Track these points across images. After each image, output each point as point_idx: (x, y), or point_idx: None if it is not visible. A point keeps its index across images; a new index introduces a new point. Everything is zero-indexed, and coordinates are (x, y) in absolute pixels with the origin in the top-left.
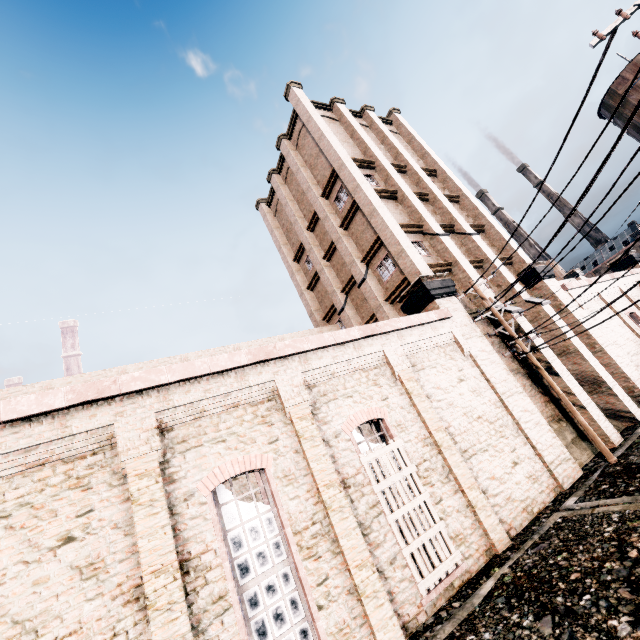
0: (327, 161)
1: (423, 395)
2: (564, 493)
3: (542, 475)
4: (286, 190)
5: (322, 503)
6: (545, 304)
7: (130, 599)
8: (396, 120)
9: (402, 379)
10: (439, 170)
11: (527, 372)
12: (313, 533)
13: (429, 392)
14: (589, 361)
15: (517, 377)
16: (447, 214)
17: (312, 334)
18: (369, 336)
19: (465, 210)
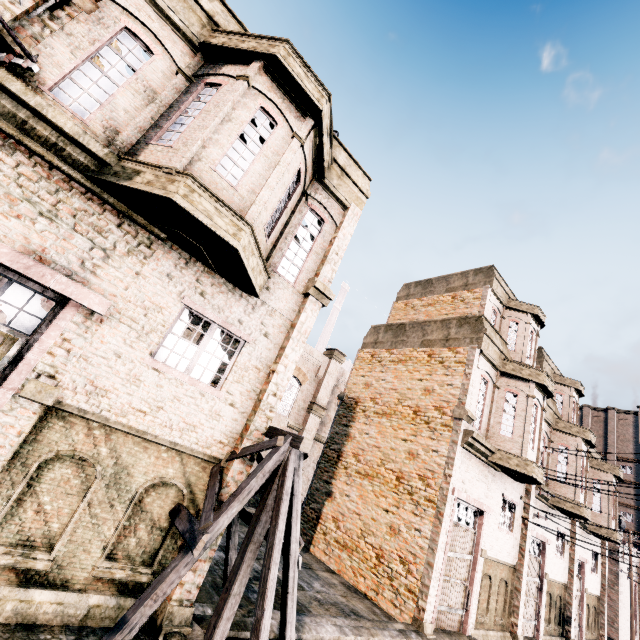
0: (633, 450)
1: None
2: None
3: None
4: (590, 421)
5: (638, 602)
6: None
7: (629, 596)
8: None
9: None
10: None
11: None
12: (637, 607)
13: None
14: None
15: None
16: None
17: None
18: None
19: None
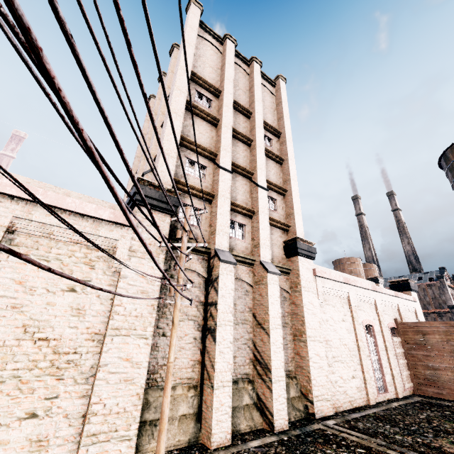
0: None
1: None
2: None
3: (62, 446)
4: None
5: None
6: (272, 273)
7: None
8: (278, 84)
9: None
10: (283, 133)
11: (203, 324)
12: None
13: None
14: (271, 345)
15: (186, 323)
16: (254, 162)
17: (102, 205)
18: None
19: (282, 173)
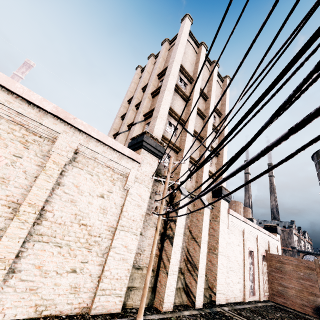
0: None
1: (54, 179)
2: (84, 316)
3: (86, 293)
4: (151, 67)
5: None
6: (207, 207)
7: None
8: (225, 81)
9: (50, 158)
10: (223, 115)
11: (163, 231)
12: None
13: (65, 182)
14: (201, 253)
15: (153, 229)
16: (205, 131)
17: None
18: (60, 118)
19: (218, 141)
